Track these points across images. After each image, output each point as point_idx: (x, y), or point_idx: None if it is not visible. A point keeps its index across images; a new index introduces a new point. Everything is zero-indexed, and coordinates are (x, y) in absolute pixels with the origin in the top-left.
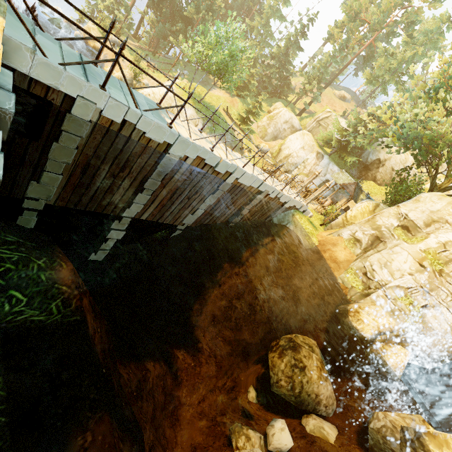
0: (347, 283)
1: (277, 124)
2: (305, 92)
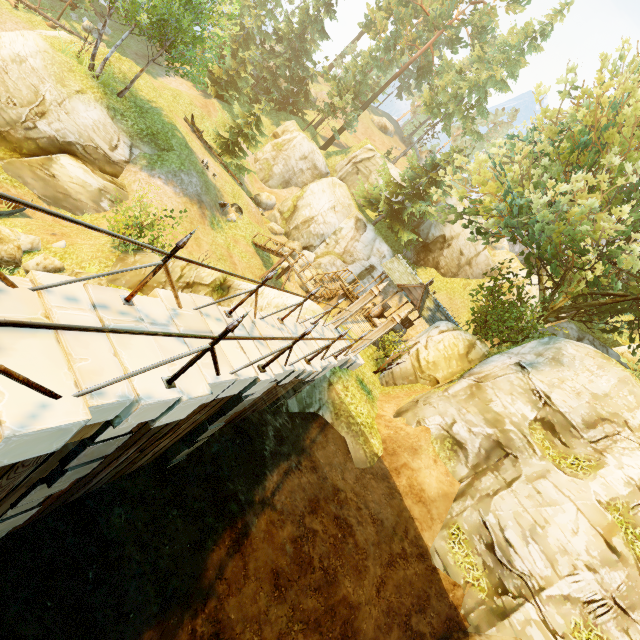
0: (456, 572)
1: (289, 160)
2: (333, 110)
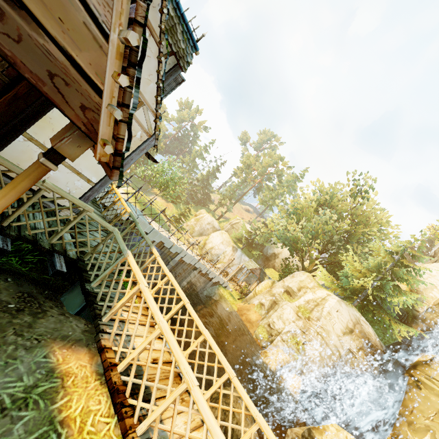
0: (259, 336)
1: (202, 224)
2: (221, 204)
